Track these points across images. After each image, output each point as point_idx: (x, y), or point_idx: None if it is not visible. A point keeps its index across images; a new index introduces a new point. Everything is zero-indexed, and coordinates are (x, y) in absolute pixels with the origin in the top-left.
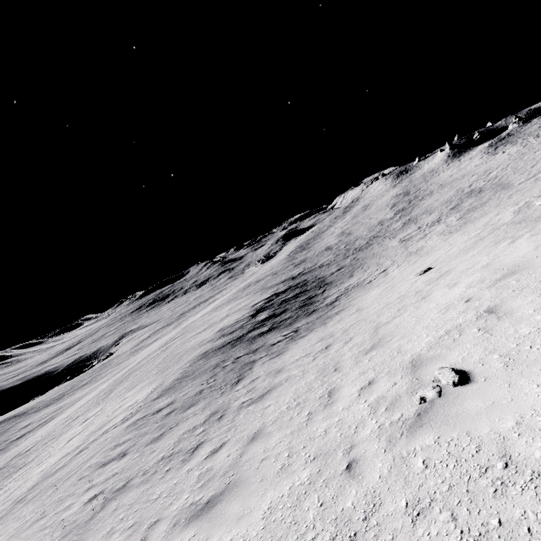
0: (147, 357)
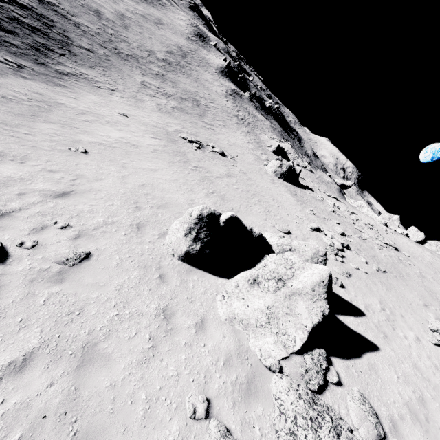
0: None
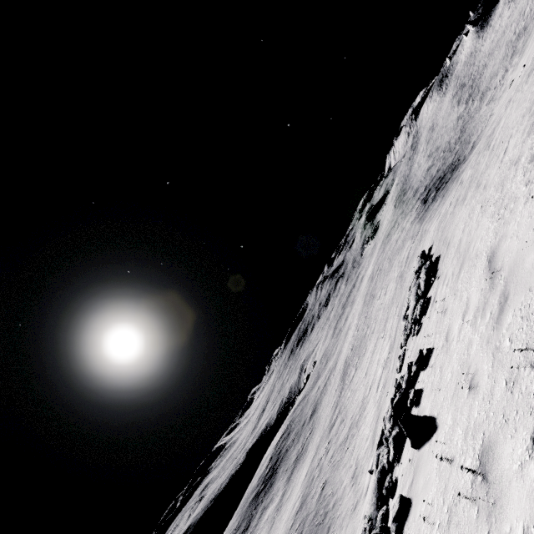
0: (368, 289)
